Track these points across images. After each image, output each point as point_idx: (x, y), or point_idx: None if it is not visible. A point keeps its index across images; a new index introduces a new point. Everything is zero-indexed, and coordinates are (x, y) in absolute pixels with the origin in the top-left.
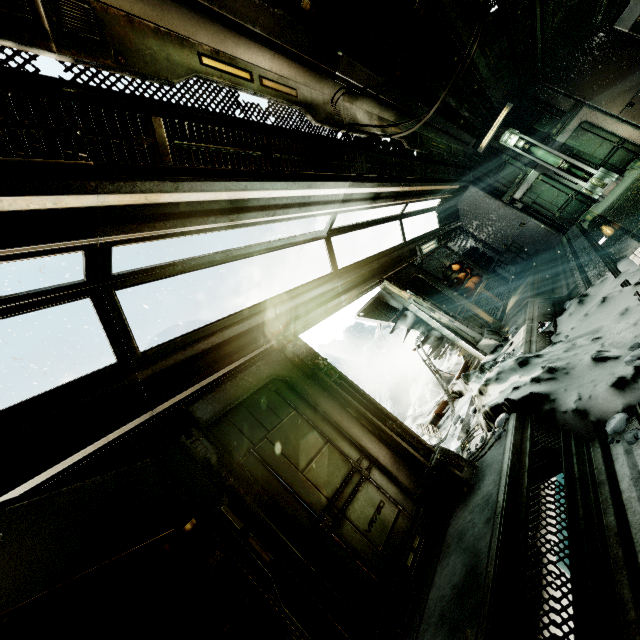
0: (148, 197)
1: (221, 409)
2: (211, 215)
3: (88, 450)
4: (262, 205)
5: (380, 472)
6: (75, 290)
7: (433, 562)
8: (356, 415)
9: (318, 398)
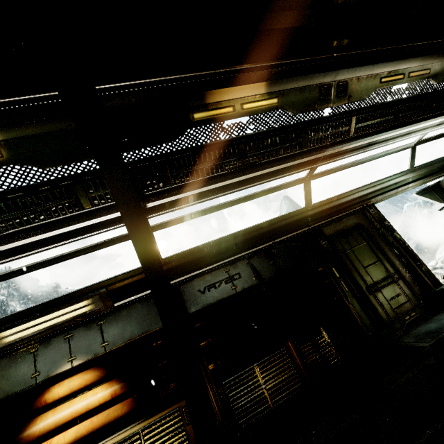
0: (339, 149)
1: (334, 232)
2: (356, 150)
3: (292, 234)
4: (382, 140)
5: (403, 282)
6: (300, 180)
7: (419, 324)
8: (398, 254)
9: (379, 240)
